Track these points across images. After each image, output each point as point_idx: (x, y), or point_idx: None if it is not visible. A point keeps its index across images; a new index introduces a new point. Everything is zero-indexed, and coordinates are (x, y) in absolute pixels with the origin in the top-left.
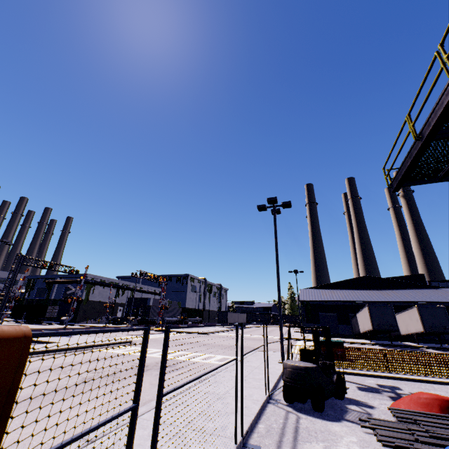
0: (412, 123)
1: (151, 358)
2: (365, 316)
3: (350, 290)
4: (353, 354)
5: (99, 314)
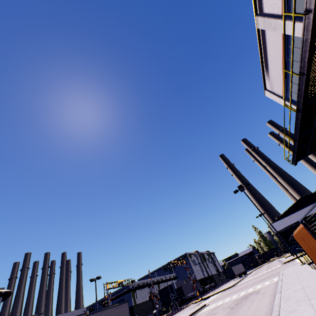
0: (287, 148)
1: (236, 298)
2: None
3: (299, 210)
4: None
5: (146, 313)
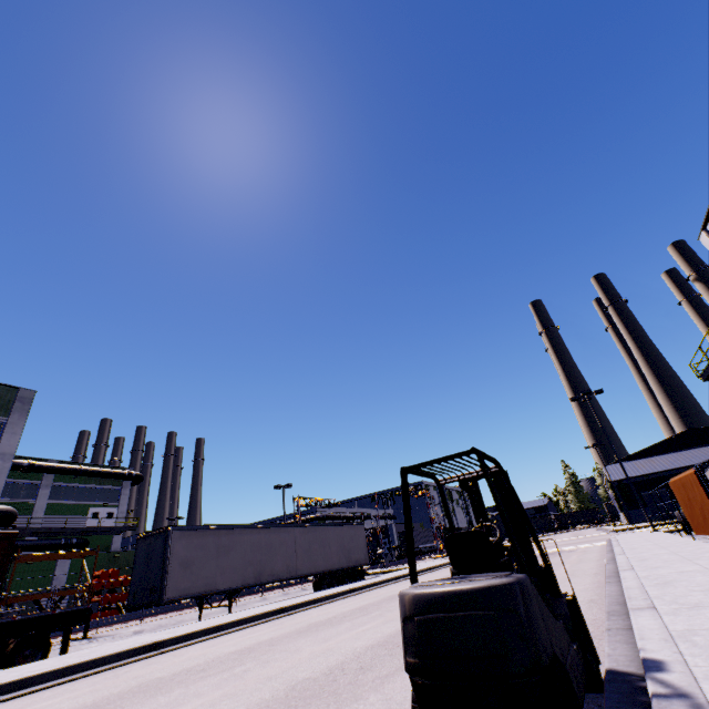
0: (703, 352)
1: None
2: None
3: (674, 452)
4: None
5: None
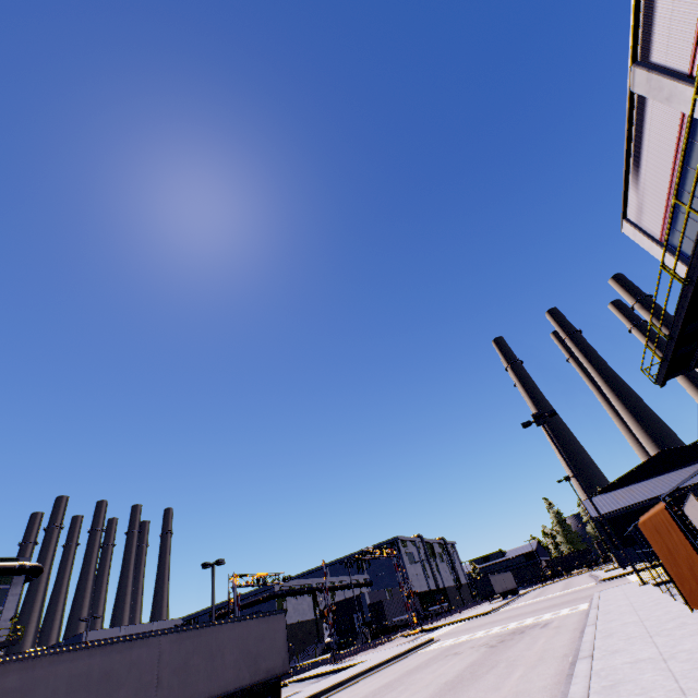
0: (652, 350)
1: (500, 631)
2: (696, 509)
3: (652, 478)
4: None
5: (303, 644)
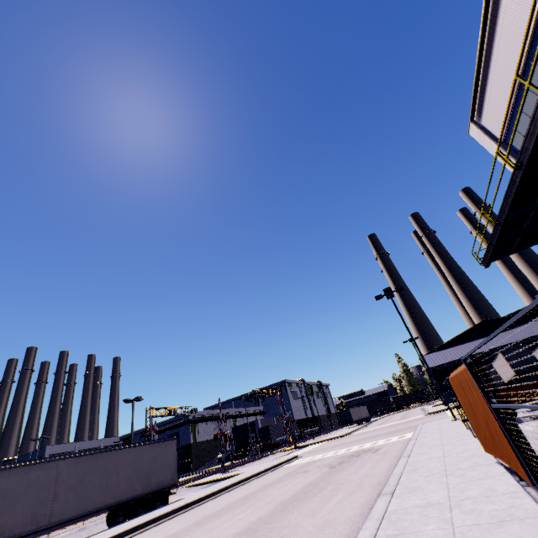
0: (481, 235)
1: (344, 453)
2: (502, 364)
3: (473, 341)
4: (509, 394)
5: (210, 455)
